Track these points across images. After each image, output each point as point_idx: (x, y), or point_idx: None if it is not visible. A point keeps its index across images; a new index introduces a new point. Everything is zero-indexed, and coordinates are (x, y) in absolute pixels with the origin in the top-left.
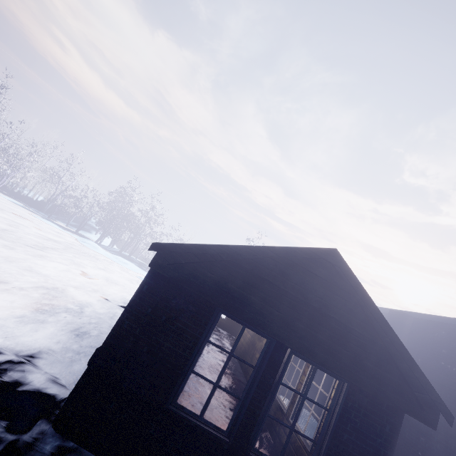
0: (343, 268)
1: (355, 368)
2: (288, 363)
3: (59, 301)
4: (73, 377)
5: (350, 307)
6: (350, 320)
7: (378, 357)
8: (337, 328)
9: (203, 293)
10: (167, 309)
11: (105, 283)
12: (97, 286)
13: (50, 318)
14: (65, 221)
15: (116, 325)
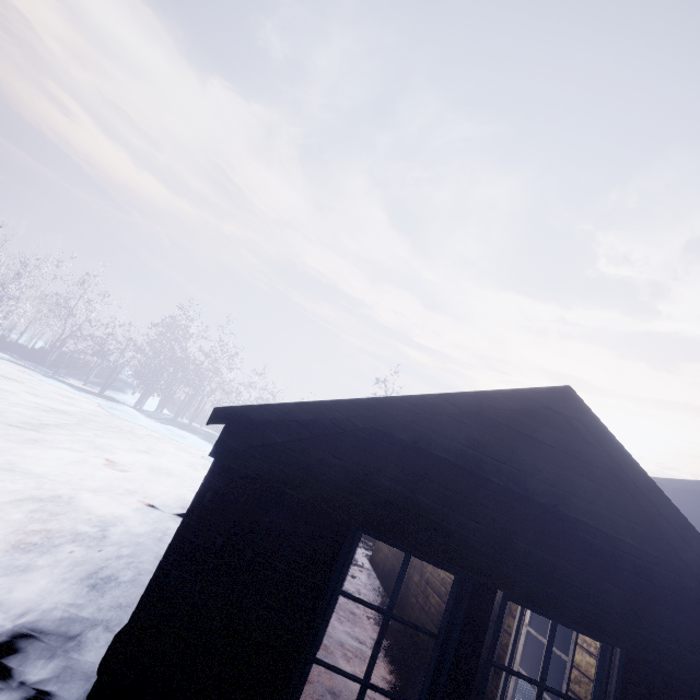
0: (589, 424)
1: (640, 621)
2: (500, 619)
3: (62, 520)
4: (80, 683)
5: (611, 497)
6: (615, 523)
7: (679, 593)
8: (592, 543)
9: (324, 500)
10: (255, 536)
11: (148, 475)
12: (135, 482)
13: (41, 558)
14: (83, 378)
15: (153, 582)
